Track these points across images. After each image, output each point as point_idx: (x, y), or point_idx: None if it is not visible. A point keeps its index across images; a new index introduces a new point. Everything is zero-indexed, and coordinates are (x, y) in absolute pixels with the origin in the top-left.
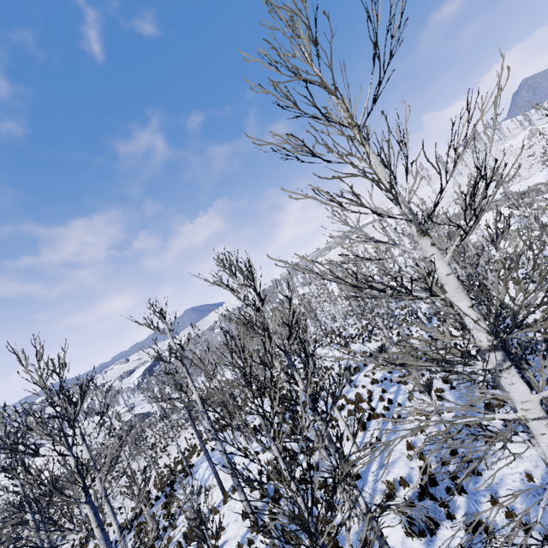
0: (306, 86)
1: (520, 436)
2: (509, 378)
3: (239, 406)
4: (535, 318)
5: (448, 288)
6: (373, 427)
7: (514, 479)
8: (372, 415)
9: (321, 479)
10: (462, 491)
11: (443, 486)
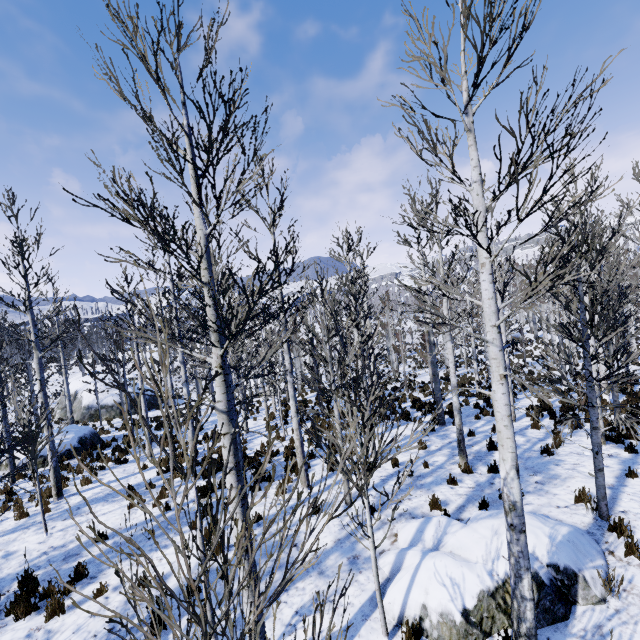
0: None
1: None
2: None
3: None
4: None
5: None
6: None
7: None
8: None
9: None
10: None
11: None
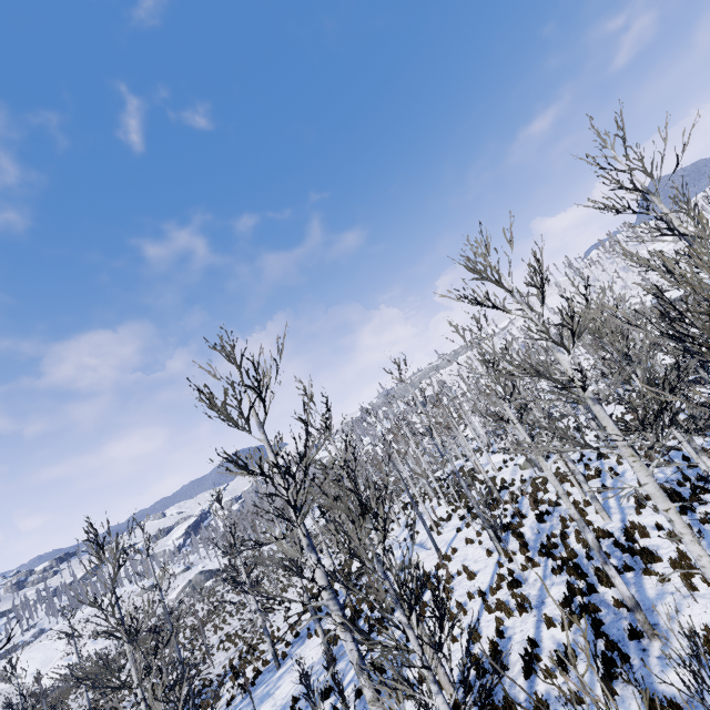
0: (630, 173)
1: None
2: None
3: (391, 518)
4: None
5: None
6: (592, 484)
7: None
8: (587, 477)
9: (557, 519)
10: (706, 491)
11: (687, 495)
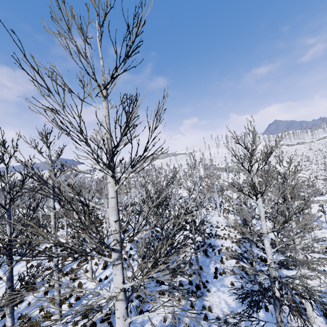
0: (75, 45)
1: (130, 303)
2: (115, 270)
3: (47, 231)
4: (225, 232)
5: (109, 206)
6: (110, 269)
7: (157, 319)
8: None
9: None
10: None
11: None
